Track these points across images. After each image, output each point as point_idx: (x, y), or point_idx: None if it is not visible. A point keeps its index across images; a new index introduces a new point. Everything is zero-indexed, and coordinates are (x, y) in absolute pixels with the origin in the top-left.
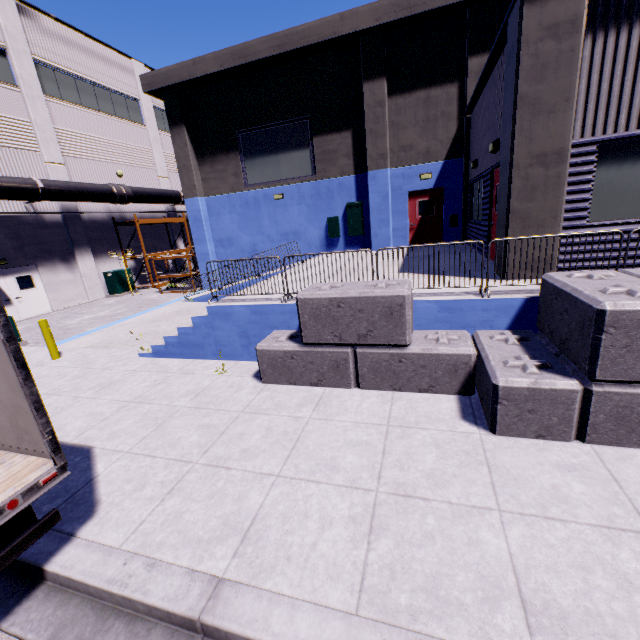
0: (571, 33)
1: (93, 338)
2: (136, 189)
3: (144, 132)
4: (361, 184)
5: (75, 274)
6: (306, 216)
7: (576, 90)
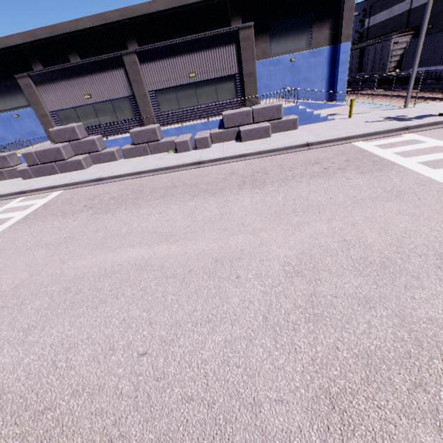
0: (32, 87)
1: None
2: None
3: None
4: None
5: None
6: (35, 124)
7: (41, 100)
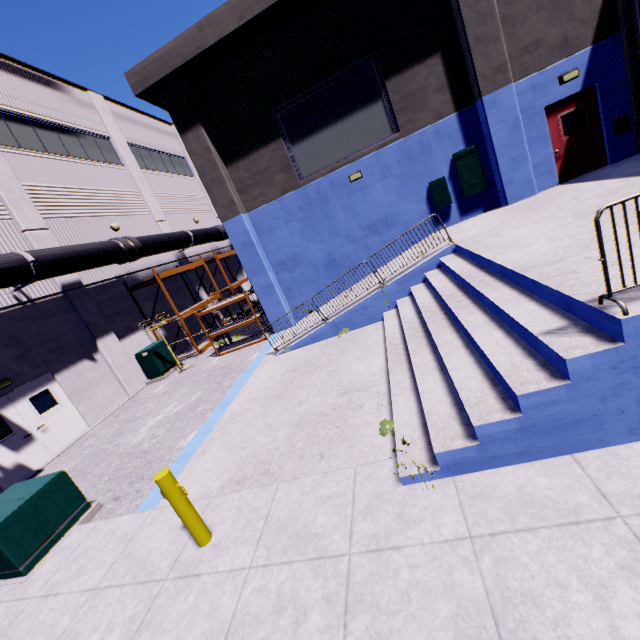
0: None
1: (214, 460)
2: (143, 238)
3: (126, 173)
4: (468, 122)
5: (102, 368)
6: (396, 192)
7: None
